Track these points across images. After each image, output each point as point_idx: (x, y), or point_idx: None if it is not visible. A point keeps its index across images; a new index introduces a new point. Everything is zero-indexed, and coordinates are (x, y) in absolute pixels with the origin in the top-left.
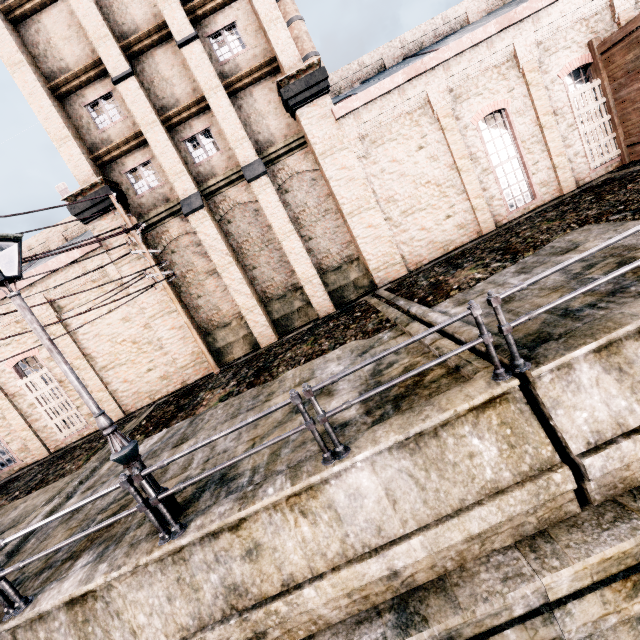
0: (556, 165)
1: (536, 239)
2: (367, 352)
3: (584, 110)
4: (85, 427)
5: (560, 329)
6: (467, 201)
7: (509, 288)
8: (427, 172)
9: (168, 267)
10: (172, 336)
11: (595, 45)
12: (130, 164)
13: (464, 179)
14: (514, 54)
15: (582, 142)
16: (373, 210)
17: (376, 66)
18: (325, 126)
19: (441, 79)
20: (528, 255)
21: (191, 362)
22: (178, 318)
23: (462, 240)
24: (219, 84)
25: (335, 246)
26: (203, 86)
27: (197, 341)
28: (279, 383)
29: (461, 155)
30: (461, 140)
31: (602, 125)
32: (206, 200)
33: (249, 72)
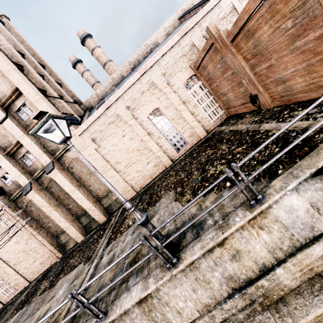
0: (193, 126)
1: (160, 193)
2: (72, 282)
3: (198, 97)
4: (15, 291)
5: (82, 320)
6: (155, 153)
7: (120, 248)
8: (130, 146)
9: (31, 213)
10: (38, 245)
11: (192, 67)
12: (0, 174)
13: (149, 145)
14: (154, 82)
15: (203, 112)
16: (110, 170)
17: (120, 77)
18: (75, 139)
19: (122, 104)
20: (148, 210)
21: (50, 254)
22: (38, 237)
23: (158, 172)
24: (23, 134)
25: (102, 186)
26: (16, 137)
27: (45, 249)
28: (51, 292)
29: (143, 135)
30: (141, 128)
31: (210, 101)
32: (37, 181)
33: (36, 123)
